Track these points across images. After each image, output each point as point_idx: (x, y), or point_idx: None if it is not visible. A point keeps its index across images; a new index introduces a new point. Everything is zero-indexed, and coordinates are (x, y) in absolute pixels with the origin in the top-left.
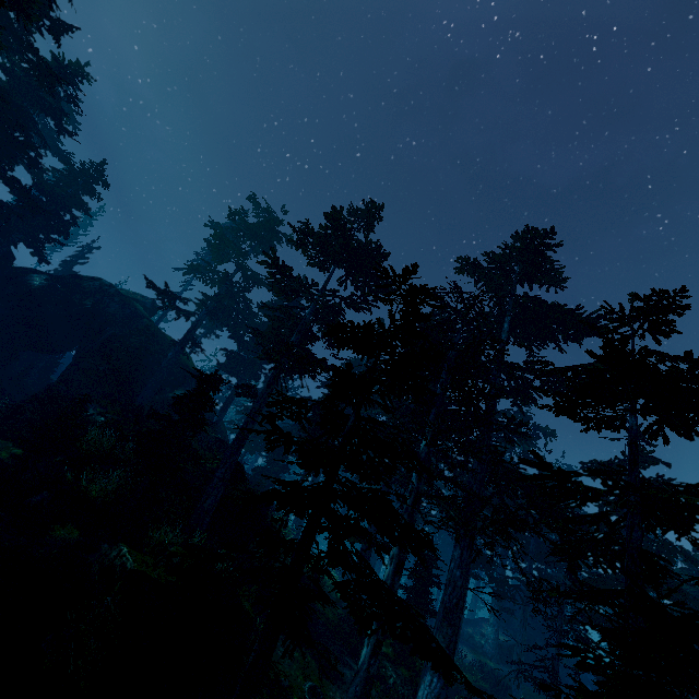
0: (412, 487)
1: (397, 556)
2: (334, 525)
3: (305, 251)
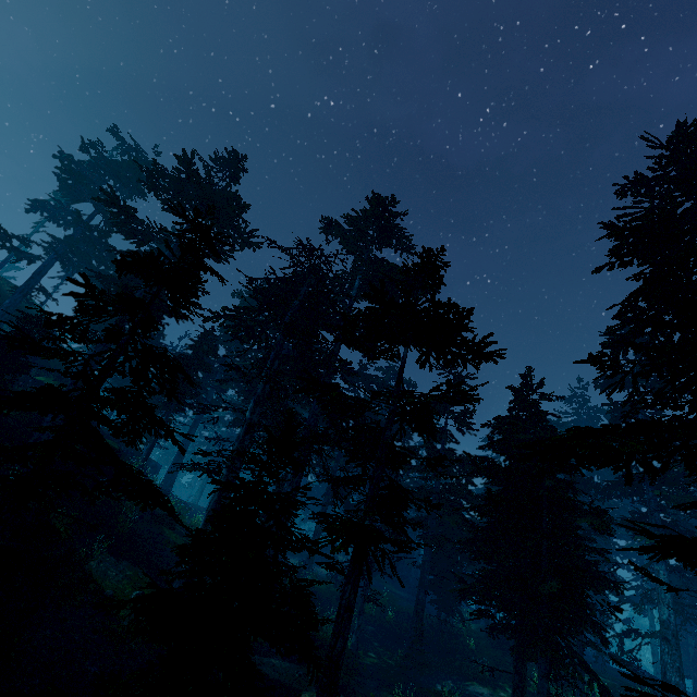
0: (245, 419)
1: (225, 477)
2: (116, 433)
3: (158, 195)
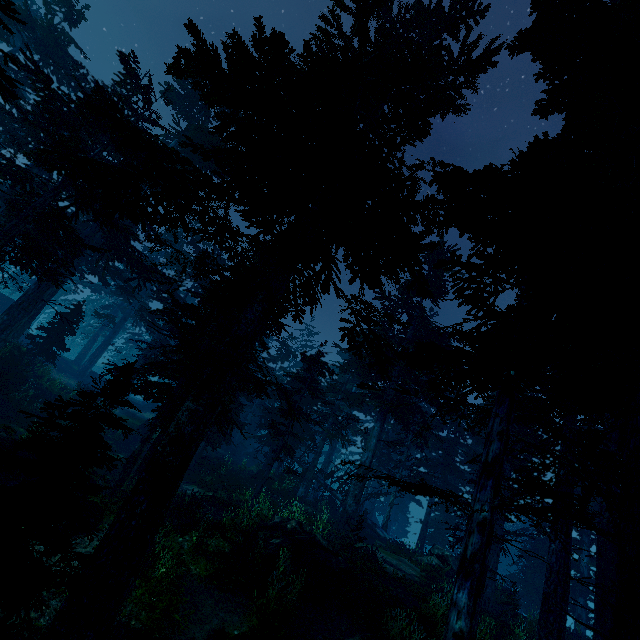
0: None
1: None
2: None
3: None
